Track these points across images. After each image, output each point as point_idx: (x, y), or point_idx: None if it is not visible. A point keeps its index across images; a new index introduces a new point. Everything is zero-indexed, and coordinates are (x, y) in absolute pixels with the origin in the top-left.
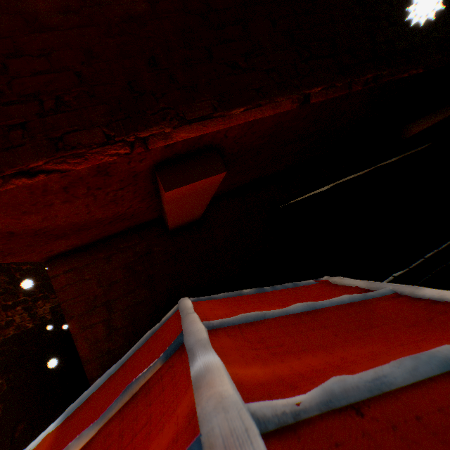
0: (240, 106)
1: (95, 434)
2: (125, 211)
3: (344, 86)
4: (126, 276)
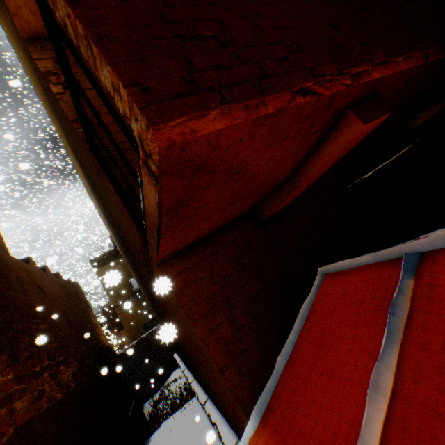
0: (397, 58)
1: (400, 356)
2: (284, 173)
3: (440, 52)
4: (235, 270)
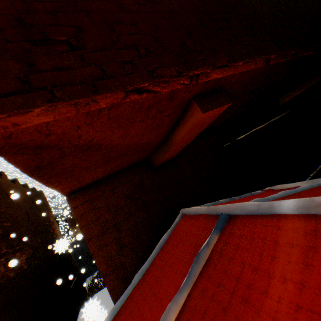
0: (239, 61)
1: (188, 297)
2: (152, 140)
3: (283, 56)
4: (127, 203)
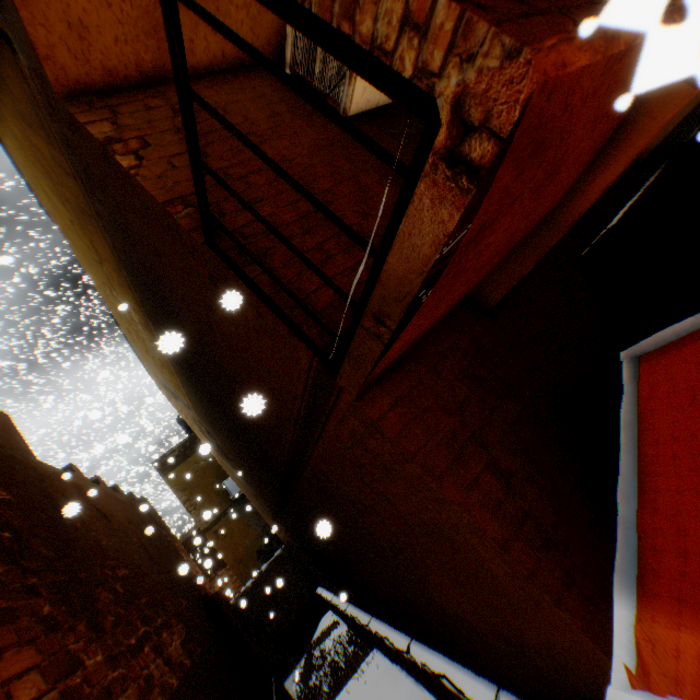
0: None
1: None
2: (556, 201)
3: None
4: (473, 389)
